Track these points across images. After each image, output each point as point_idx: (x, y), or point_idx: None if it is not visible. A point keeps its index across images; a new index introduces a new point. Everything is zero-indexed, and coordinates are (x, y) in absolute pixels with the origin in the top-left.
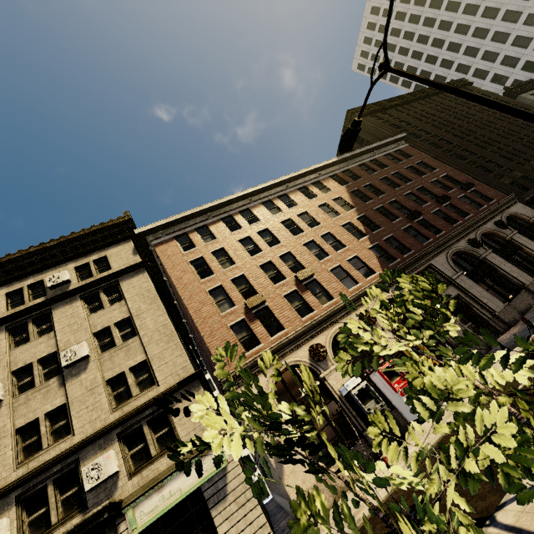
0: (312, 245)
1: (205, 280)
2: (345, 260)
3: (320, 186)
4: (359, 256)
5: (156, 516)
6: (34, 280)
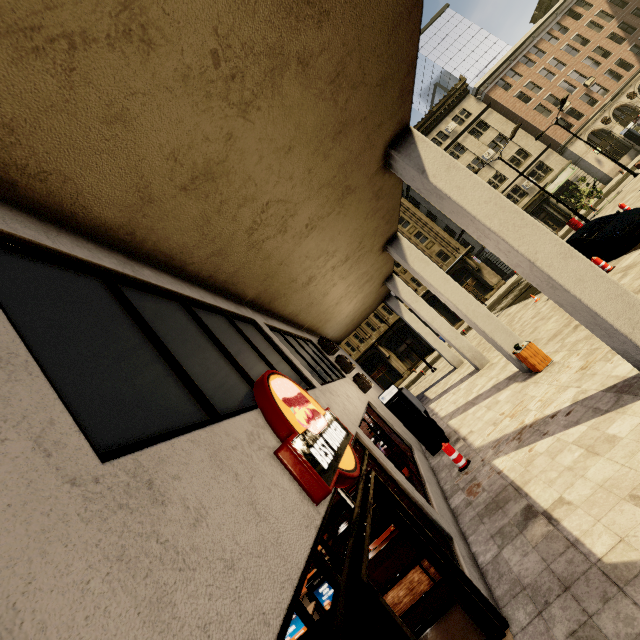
0: (587, 61)
1: (529, 104)
2: (613, 64)
3: (581, 4)
4: (622, 58)
5: (558, 187)
6: (436, 132)
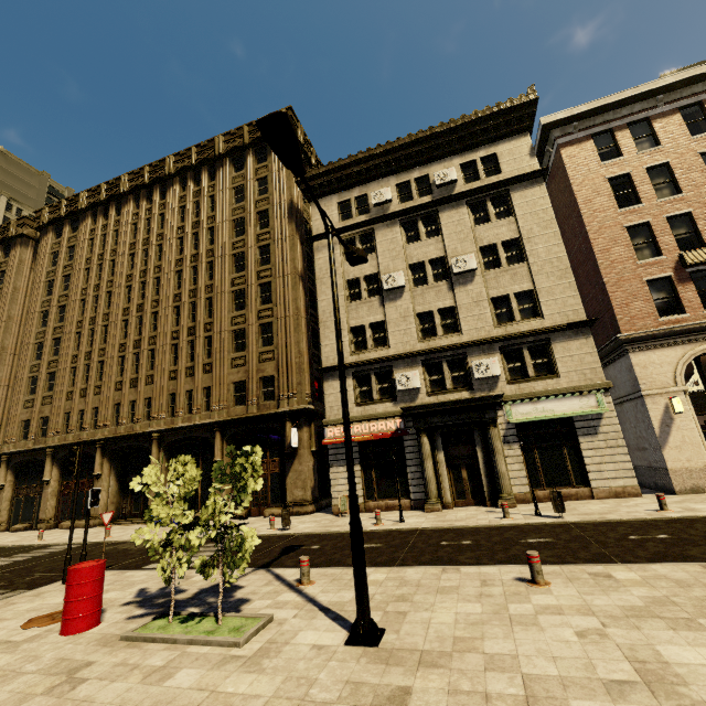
0: None
1: (625, 211)
2: None
3: None
4: None
5: (533, 418)
6: (420, 174)
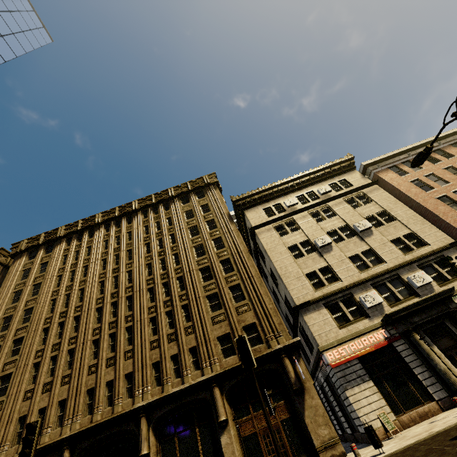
0: None
1: (430, 192)
2: None
3: None
4: None
5: None
6: (307, 191)
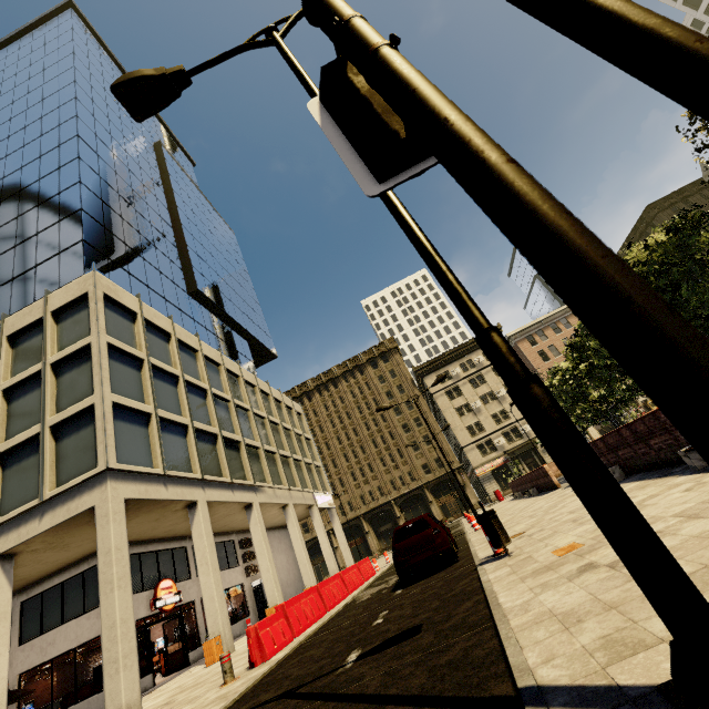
0: None
1: (547, 363)
2: None
3: None
4: None
5: None
6: (467, 359)
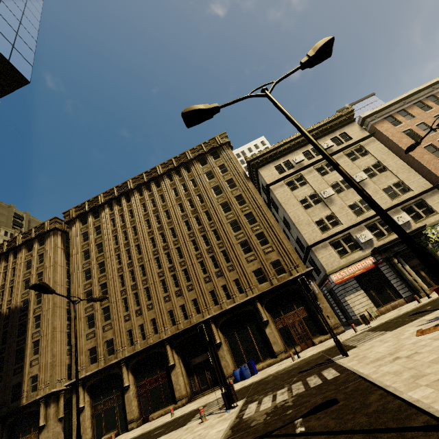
0: None
1: None
2: None
3: None
4: None
5: None
6: (312, 146)
